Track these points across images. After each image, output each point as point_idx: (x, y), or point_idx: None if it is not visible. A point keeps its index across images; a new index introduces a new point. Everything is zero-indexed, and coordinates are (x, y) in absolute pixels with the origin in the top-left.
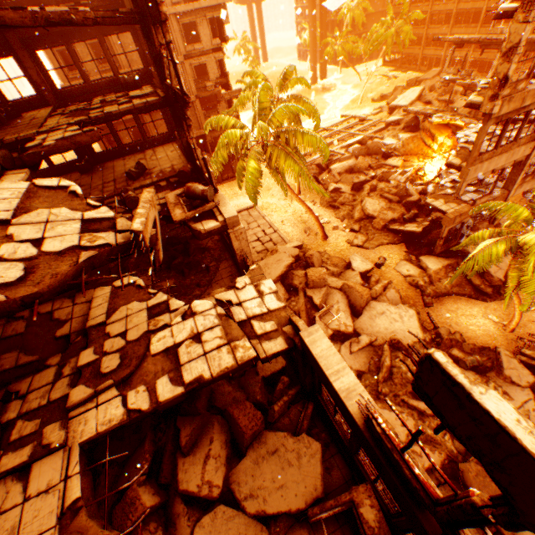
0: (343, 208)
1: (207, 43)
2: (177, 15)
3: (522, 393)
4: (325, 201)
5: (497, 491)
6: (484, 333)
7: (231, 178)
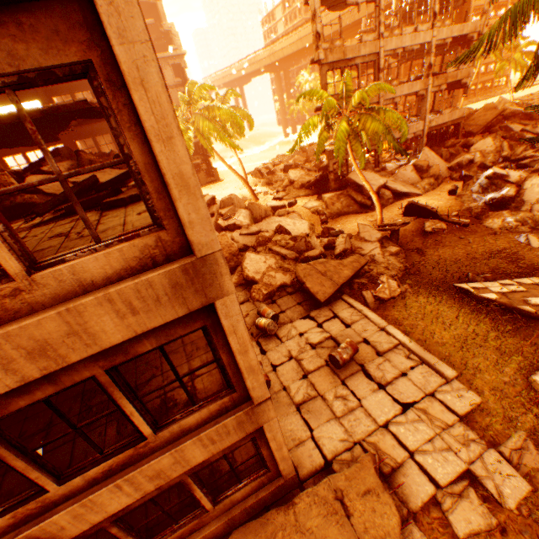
0: (275, 183)
1: (171, 81)
2: None
3: (371, 245)
4: (263, 182)
5: (320, 278)
6: None
7: None
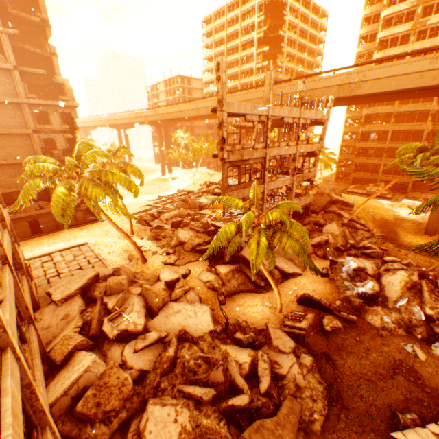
0: (164, 239)
1: (58, 126)
2: (31, 105)
3: (288, 358)
4: (151, 235)
5: None
6: (263, 316)
7: (74, 225)
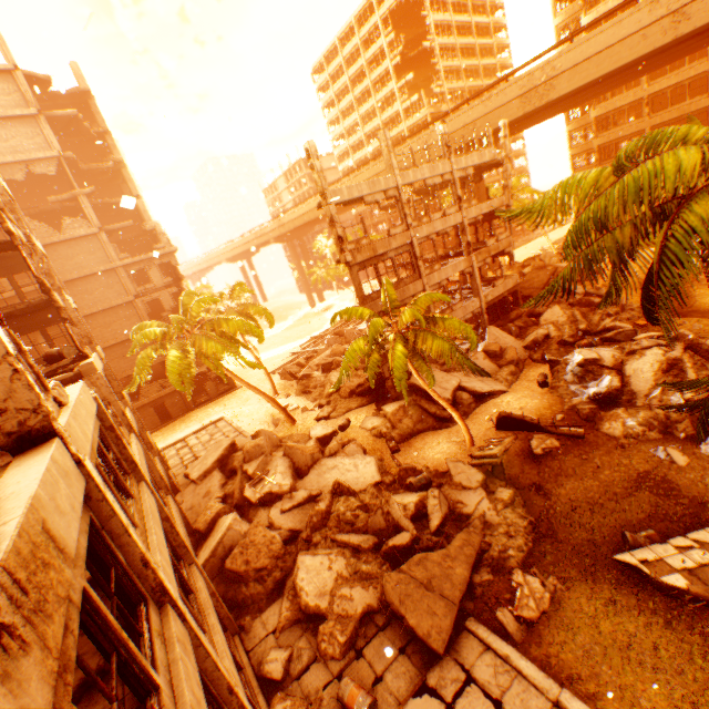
0: (314, 390)
1: (159, 282)
2: (126, 266)
3: (475, 495)
4: (298, 389)
5: (425, 597)
6: (448, 456)
7: (206, 401)
